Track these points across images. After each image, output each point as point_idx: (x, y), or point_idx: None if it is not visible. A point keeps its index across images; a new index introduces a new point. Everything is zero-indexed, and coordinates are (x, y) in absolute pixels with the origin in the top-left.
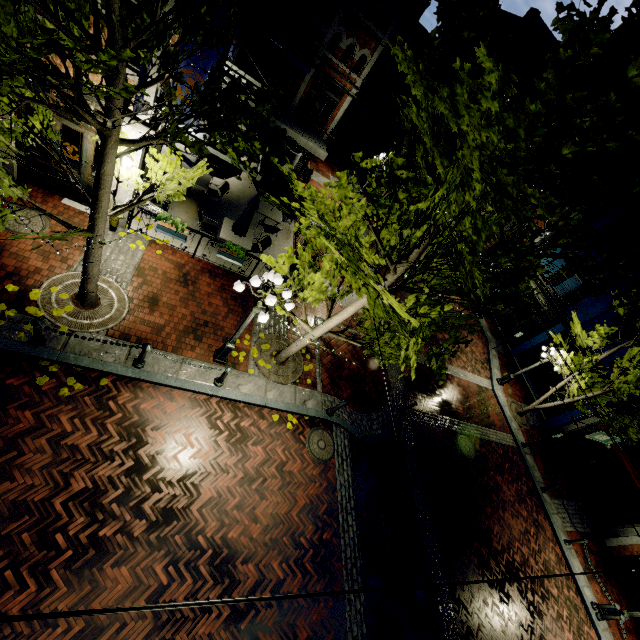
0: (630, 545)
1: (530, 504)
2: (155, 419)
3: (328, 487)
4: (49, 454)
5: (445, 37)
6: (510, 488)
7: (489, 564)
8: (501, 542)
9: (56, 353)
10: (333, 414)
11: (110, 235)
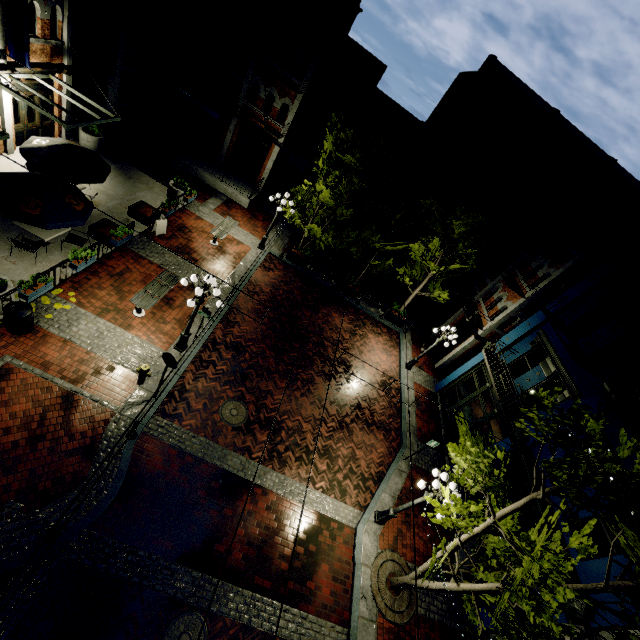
0: None
1: None
2: None
3: None
4: None
5: (436, 109)
6: None
7: None
8: None
9: None
10: None
11: None
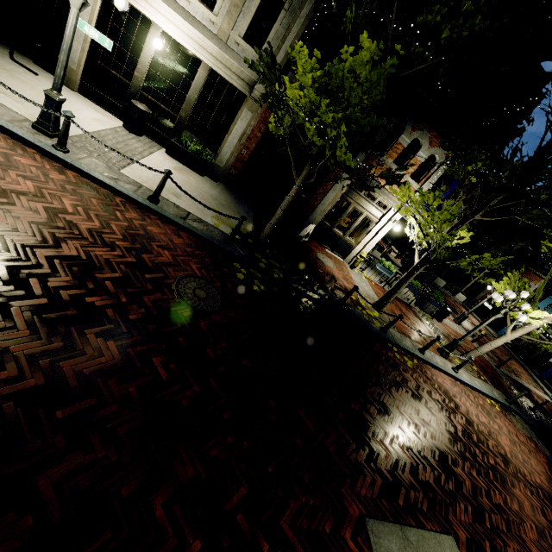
0: None
1: None
2: (449, 390)
3: (547, 458)
4: (434, 403)
5: None
6: None
7: None
8: None
9: (393, 339)
10: (511, 403)
11: (352, 271)
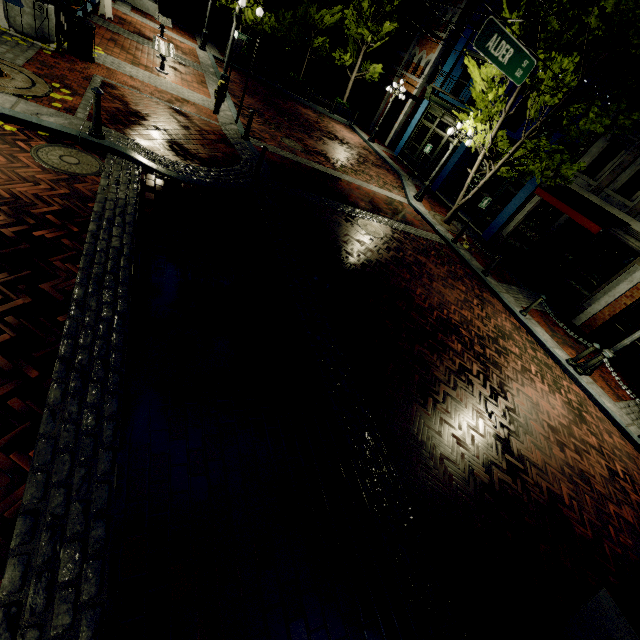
0: (600, 312)
1: (470, 284)
2: None
3: (72, 196)
4: None
5: None
6: (439, 268)
7: (409, 315)
8: (428, 302)
9: None
10: (101, 135)
11: None
